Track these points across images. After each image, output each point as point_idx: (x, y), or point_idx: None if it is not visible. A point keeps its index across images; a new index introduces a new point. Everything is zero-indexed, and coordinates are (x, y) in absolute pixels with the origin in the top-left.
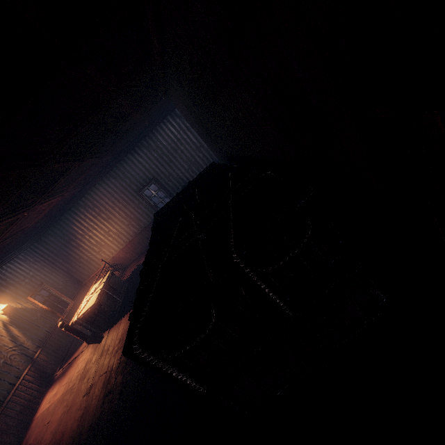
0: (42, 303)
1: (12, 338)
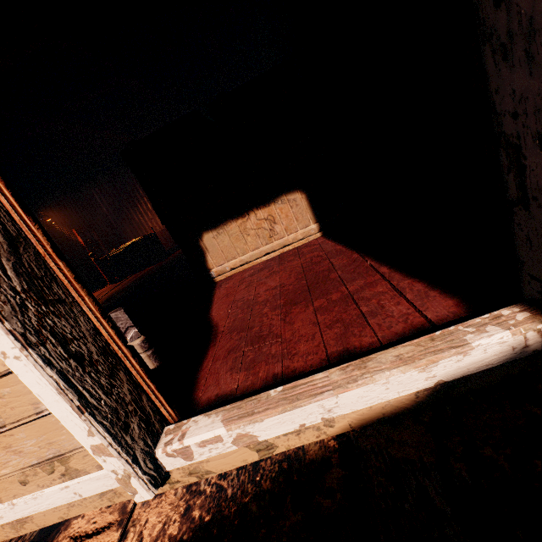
0: (83, 240)
1: None
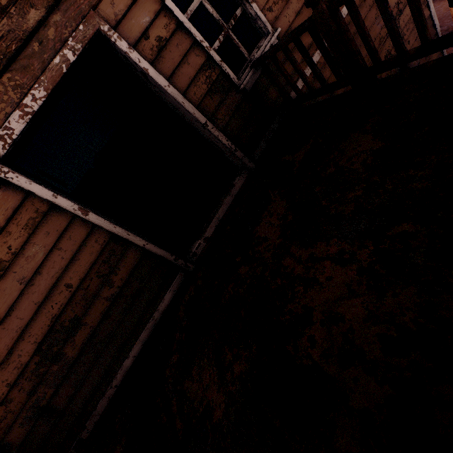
0: None
1: None
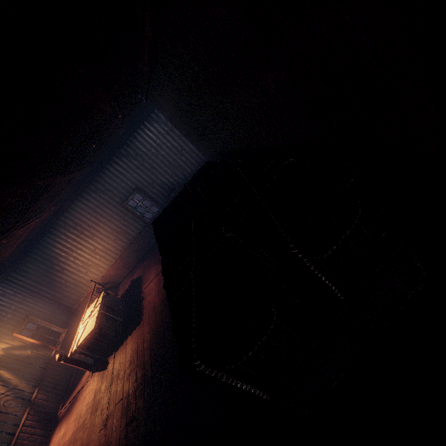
0: (30, 338)
1: (3, 382)
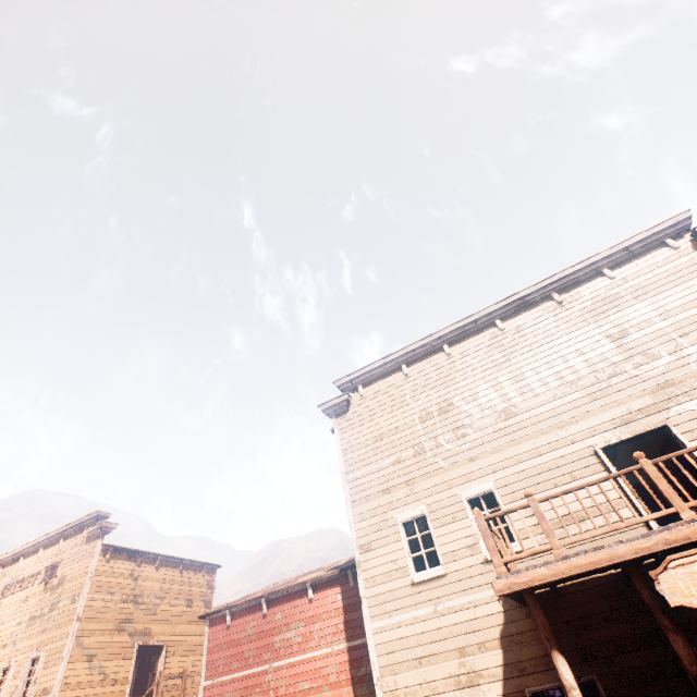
0: None
1: None
